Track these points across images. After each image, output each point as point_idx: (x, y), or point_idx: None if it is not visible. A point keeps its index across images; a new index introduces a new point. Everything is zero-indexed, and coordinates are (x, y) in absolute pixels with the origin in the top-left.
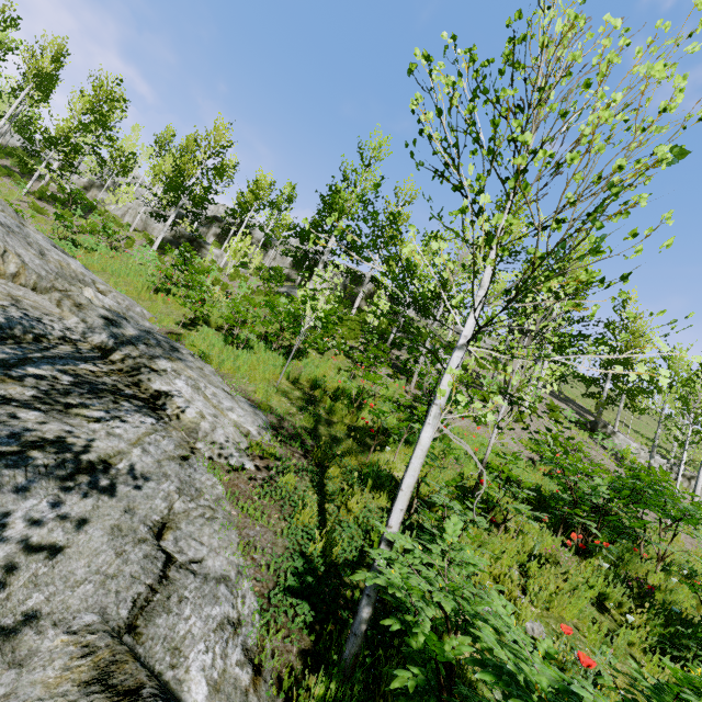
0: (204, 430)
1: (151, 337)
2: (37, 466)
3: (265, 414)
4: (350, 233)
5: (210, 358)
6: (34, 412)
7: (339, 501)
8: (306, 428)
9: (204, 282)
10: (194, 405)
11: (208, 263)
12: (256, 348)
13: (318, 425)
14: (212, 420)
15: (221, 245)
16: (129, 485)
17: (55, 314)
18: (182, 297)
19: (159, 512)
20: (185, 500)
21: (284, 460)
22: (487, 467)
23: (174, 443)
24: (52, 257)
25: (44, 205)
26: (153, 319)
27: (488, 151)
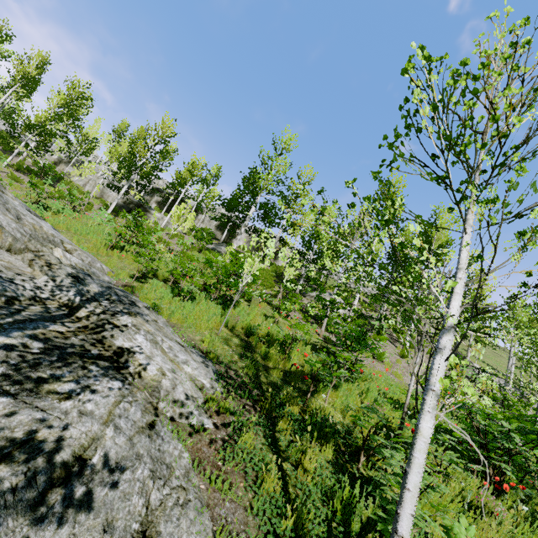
0: (165, 388)
1: (113, 293)
2: (3, 494)
3: (214, 364)
4: (266, 204)
5: (162, 309)
6: (2, 399)
7: (294, 459)
8: (249, 376)
9: (153, 241)
10: (154, 361)
11: (152, 224)
12: (197, 298)
13: (258, 371)
14: (171, 377)
15: (161, 209)
16: (106, 484)
17: (27, 273)
18: (134, 253)
19: (137, 516)
20: (159, 486)
21: (237, 414)
22: (399, 406)
23: (141, 408)
24: (27, 220)
25: (20, 175)
26: (110, 273)
27: (482, 145)
